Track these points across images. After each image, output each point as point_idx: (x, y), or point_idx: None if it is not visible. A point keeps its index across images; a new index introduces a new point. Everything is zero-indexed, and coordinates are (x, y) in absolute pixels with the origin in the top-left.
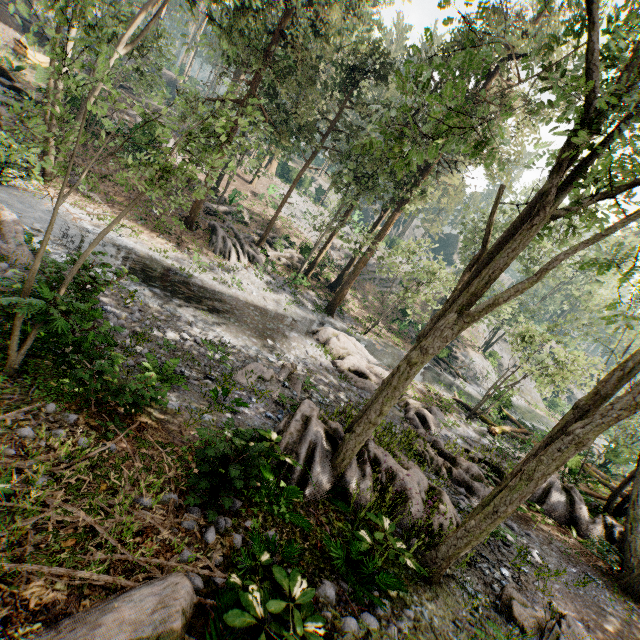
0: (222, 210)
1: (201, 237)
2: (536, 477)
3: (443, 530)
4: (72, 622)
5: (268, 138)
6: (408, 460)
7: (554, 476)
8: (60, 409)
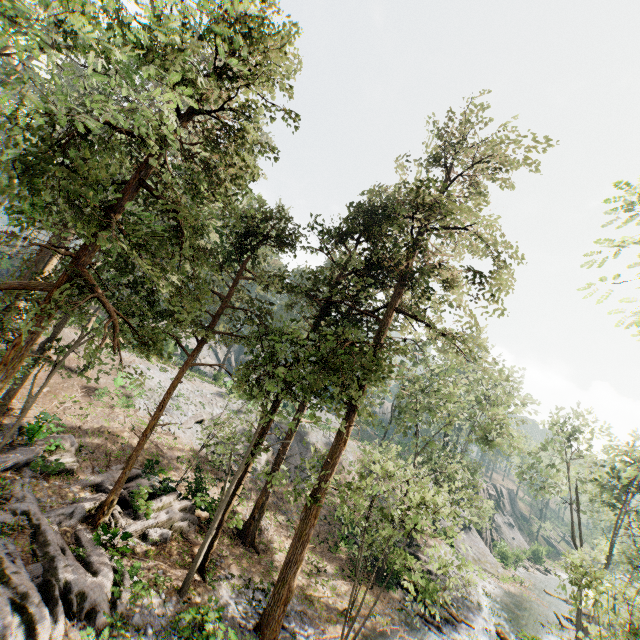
0: (7, 464)
1: None
2: None
3: None
4: None
5: None
6: None
7: None
8: None
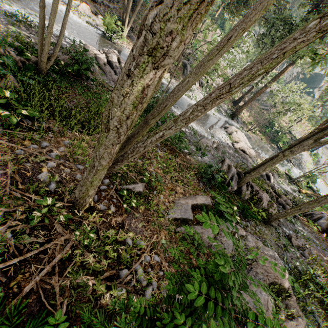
0: (188, 52)
1: (179, 70)
2: (321, 202)
3: (272, 214)
4: (189, 197)
5: (224, 8)
6: (262, 190)
7: (325, 214)
8: (161, 146)
